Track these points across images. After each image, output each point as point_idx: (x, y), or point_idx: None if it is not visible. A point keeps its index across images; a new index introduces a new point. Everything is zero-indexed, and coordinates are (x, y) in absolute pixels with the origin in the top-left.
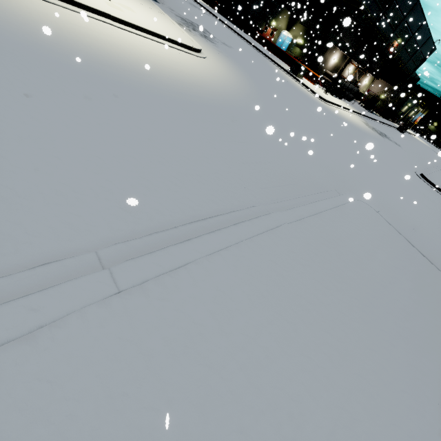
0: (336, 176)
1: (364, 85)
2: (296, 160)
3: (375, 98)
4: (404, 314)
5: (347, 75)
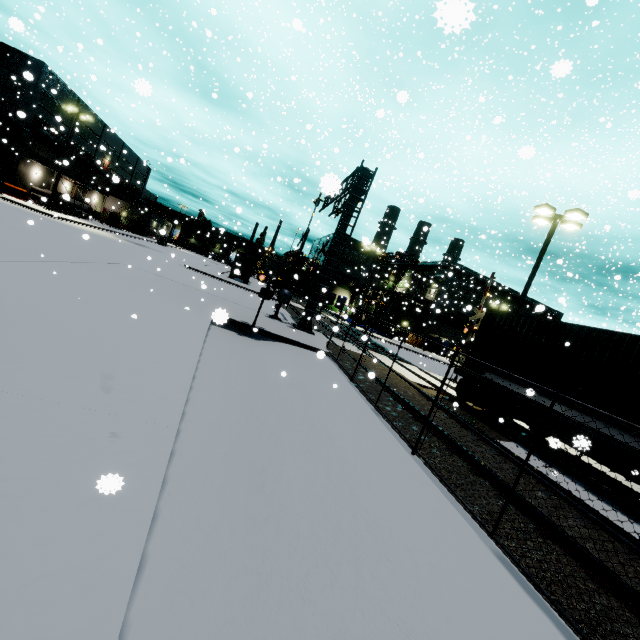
0: (99, 258)
1: (96, 203)
2: (54, 248)
3: (115, 214)
4: (163, 289)
5: (67, 192)
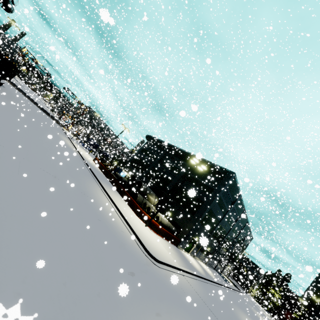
0: None
1: None
2: None
3: None
4: None
5: None
